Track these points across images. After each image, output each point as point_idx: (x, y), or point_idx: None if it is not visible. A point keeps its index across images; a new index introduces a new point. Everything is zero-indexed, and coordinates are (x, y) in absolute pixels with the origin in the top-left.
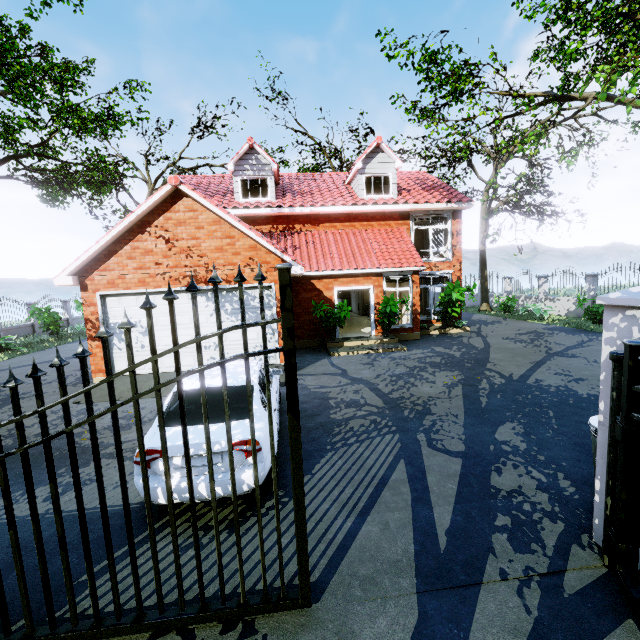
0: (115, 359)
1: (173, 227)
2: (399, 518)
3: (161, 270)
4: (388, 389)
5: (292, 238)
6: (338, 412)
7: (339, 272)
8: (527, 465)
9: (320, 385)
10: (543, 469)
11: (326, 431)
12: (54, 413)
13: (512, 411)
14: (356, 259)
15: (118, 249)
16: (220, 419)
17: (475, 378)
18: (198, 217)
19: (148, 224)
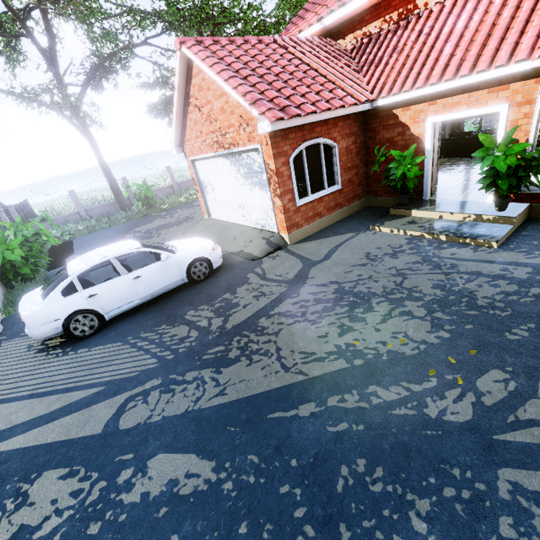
0: (209, 206)
1: (198, 94)
2: (19, 417)
3: (204, 138)
4: (283, 309)
5: (404, 32)
6: (200, 311)
7: (432, 89)
8: (76, 508)
9: (265, 271)
10: (62, 532)
11: (158, 323)
12: (169, 238)
13: (266, 463)
14: (486, 48)
15: (186, 122)
16: (49, 292)
17: (423, 368)
18: (205, 77)
19: (189, 95)
